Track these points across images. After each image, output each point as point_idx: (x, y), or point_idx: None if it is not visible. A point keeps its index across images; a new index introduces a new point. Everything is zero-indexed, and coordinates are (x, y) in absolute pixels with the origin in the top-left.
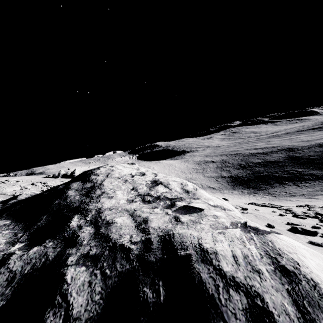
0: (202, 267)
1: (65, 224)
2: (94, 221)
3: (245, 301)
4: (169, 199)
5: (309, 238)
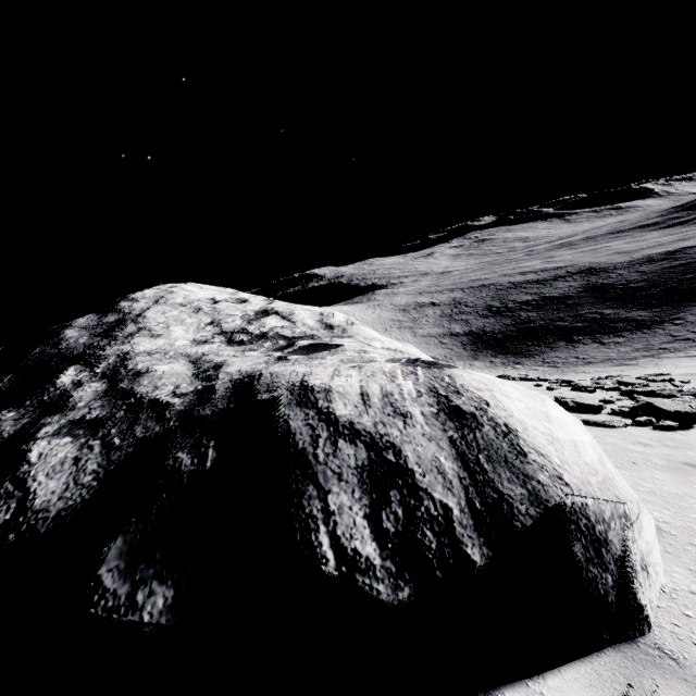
0: (295, 413)
1: (48, 382)
2: (111, 373)
3: (363, 455)
4: (287, 338)
5: (584, 418)
